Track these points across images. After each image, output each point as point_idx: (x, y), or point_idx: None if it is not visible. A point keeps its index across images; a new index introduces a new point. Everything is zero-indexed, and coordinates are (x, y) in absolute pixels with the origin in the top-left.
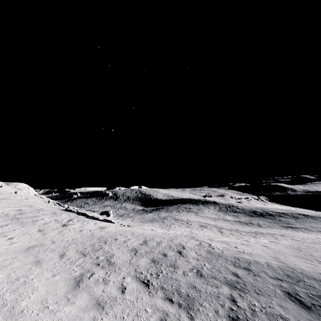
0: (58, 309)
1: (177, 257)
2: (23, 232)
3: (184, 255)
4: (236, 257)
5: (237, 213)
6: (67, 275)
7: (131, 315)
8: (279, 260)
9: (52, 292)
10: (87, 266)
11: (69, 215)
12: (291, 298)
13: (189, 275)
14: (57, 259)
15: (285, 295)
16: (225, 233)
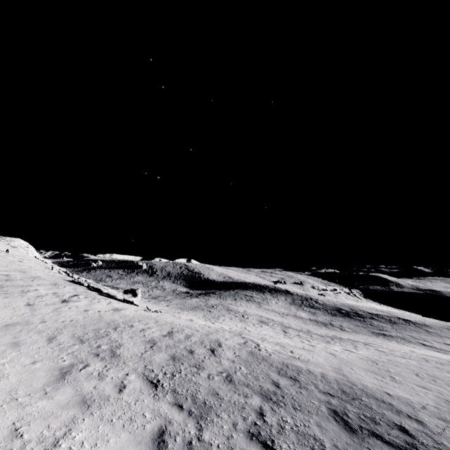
0: (29, 403)
1: (207, 355)
2: (5, 305)
3: (217, 354)
4: (286, 363)
5: (315, 310)
6: (52, 364)
7: (122, 418)
8: (341, 372)
9: (26, 382)
10: (81, 355)
11: (76, 289)
12: (335, 418)
13: (214, 379)
14: (44, 343)
15: (330, 414)
16: (290, 334)
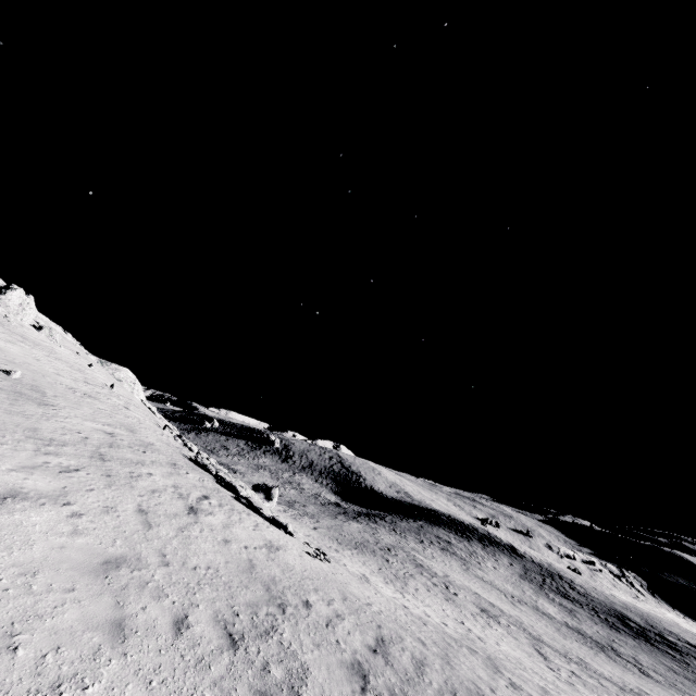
0: None
1: None
2: (106, 505)
3: None
4: None
5: (572, 604)
6: None
7: None
8: None
9: None
10: (238, 694)
11: (203, 480)
12: None
13: None
14: (167, 634)
15: None
16: (557, 665)
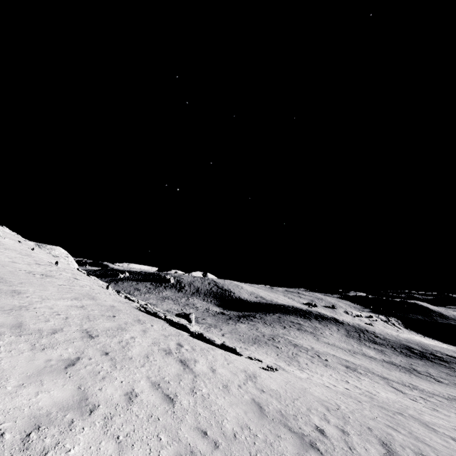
0: None
1: None
2: (125, 391)
3: None
4: None
5: (380, 346)
6: None
7: None
8: None
9: None
10: None
11: (165, 328)
12: None
13: None
14: None
15: None
16: (412, 396)
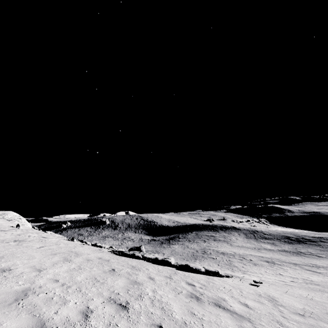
0: None
1: None
2: None
3: None
4: None
5: (270, 240)
6: None
7: None
8: None
9: None
10: None
11: (159, 268)
12: None
13: None
14: None
15: None
16: (326, 273)
